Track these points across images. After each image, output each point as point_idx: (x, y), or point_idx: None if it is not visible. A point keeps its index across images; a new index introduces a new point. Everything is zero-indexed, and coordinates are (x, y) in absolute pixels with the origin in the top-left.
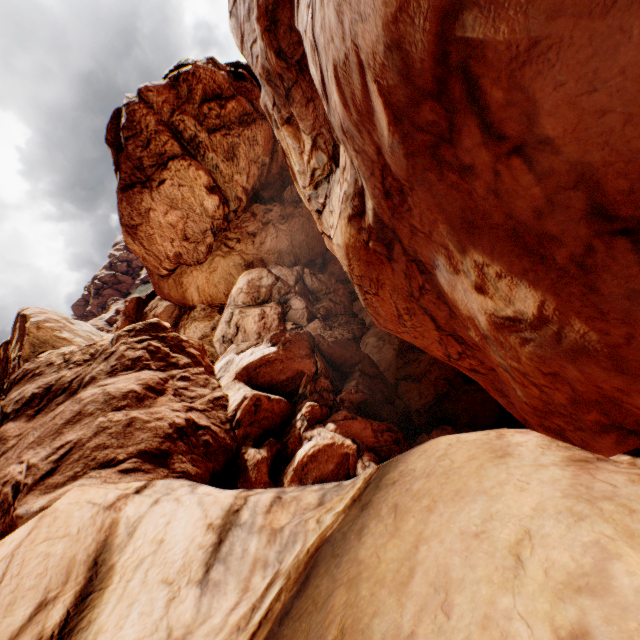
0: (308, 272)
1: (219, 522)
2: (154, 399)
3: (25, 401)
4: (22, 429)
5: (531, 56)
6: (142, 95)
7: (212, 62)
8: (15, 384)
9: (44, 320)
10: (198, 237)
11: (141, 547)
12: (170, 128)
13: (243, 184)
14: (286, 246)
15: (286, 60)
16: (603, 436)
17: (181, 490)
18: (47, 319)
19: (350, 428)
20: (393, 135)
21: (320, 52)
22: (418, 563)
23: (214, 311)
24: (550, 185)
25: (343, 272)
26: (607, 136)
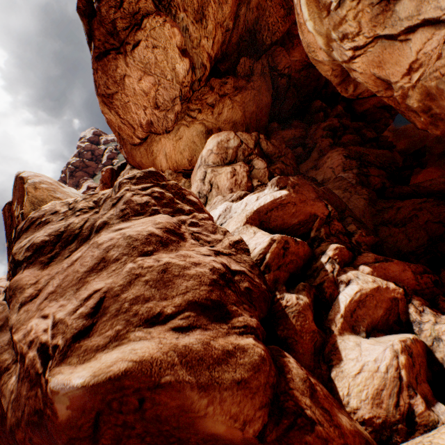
0: (263, 137)
1: None
2: (177, 243)
3: (36, 248)
4: (37, 277)
5: None
6: None
7: None
8: (23, 232)
9: (39, 182)
10: (167, 105)
11: None
12: None
13: (208, 50)
14: (240, 116)
15: None
16: None
17: None
18: (41, 181)
19: (387, 271)
20: None
21: None
22: None
23: (179, 176)
24: None
25: (285, 141)
26: None
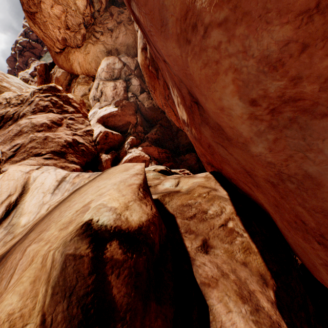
0: None
1: (60, 180)
2: (57, 128)
3: None
4: None
5: (151, 34)
6: None
7: None
8: None
9: None
10: (75, 28)
11: (37, 184)
12: None
13: None
14: (131, 42)
15: None
16: (208, 166)
17: (51, 170)
18: None
19: (148, 150)
20: None
21: None
22: (86, 191)
23: (90, 80)
24: (177, 78)
25: None
26: (178, 72)
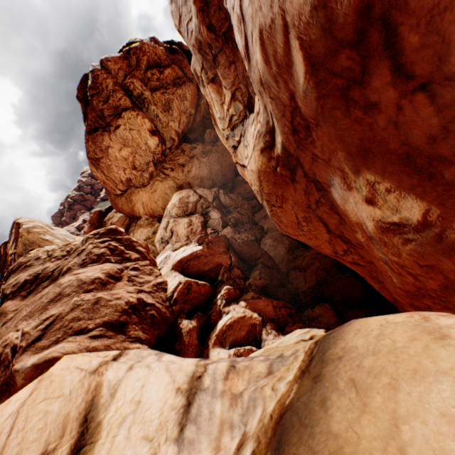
0: (222, 192)
1: (186, 387)
2: (114, 284)
3: (20, 285)
4: (18, 306)
5: (454, 1)
6: (103, 64)
7: (153, 40)
8: (12, 273)
9: (32, 227)
10: (143, 167)
11: (122, 406)
12: (123, 88)
13: (176, 129)
14: (206, 173)
15: (215, 32)
16: None
17: (149, 358)
18: (35, 226)
19: (256, 305)
20: (308, 82)
21: (246, 22)
22: (406, 444)
23: (154, 220)
24: (448, 115)
25: (247, 192)
26: None
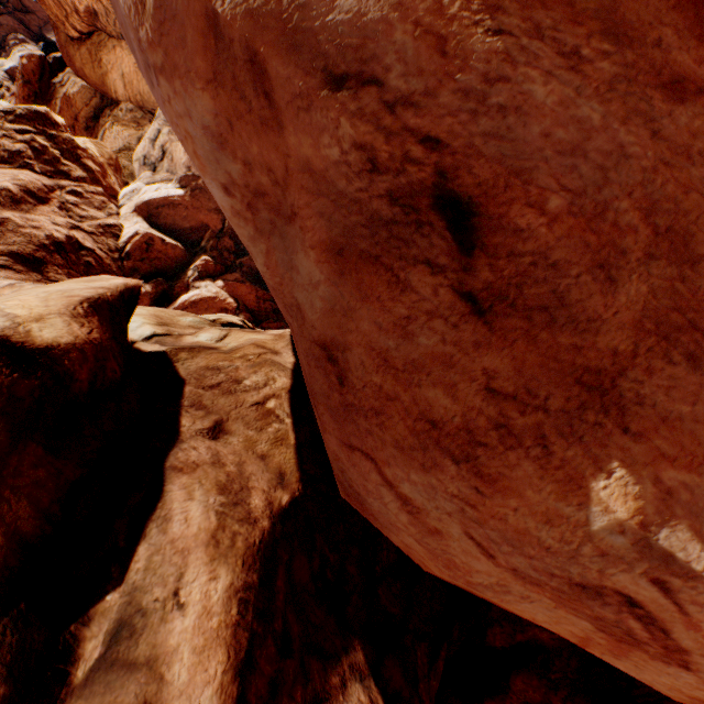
0: None
1: None
2: (34, 206)
3: None
4: None
5: None
6: None
7: None
8: None
9: None
10: None
11: None
12: None
13: None
14: None
15: None
16: None
17: None
18: None
19: (237, 290)
20: None
21: None
22: None
23: (145, 118)
24: None
25: None
26: None
